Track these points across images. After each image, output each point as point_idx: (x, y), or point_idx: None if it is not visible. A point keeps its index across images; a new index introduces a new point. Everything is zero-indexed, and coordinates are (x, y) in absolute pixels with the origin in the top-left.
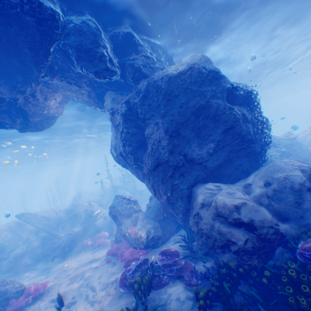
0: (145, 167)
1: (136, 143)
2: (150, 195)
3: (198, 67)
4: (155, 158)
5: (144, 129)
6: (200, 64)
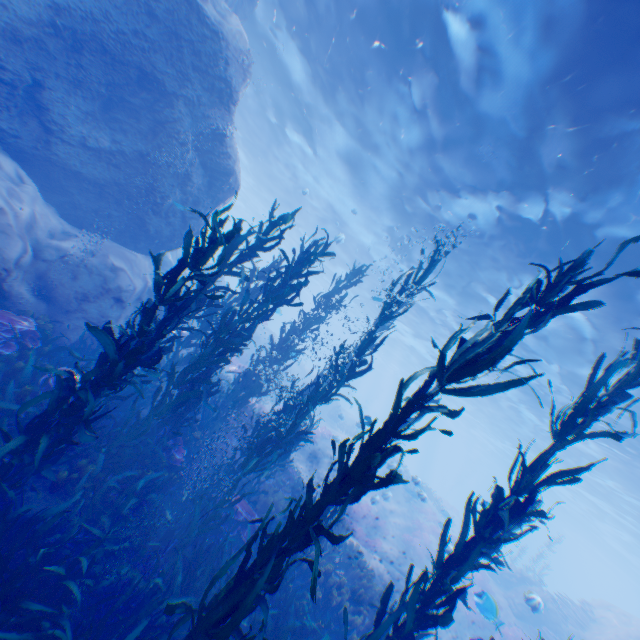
0: None
1: None
2: None
3: (225, 52)
4: None
5: None
6: (232, 54)
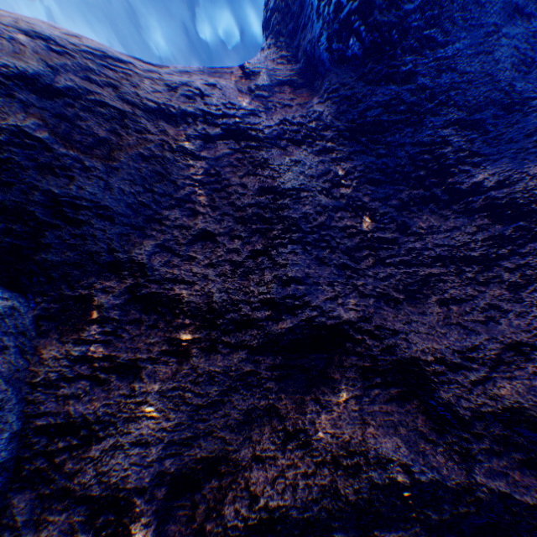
0: None
1: None
2: None
3: None
4: None
5: None
6: None
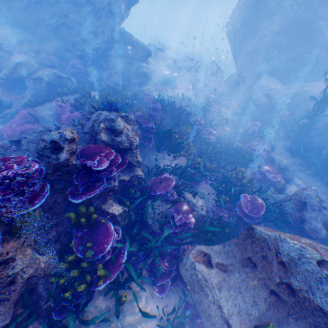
0: (244, 51)
1: (250, 29)
2: (232, 73)
3: None
4: (254, 47)
5: (261, 21)
6: None
